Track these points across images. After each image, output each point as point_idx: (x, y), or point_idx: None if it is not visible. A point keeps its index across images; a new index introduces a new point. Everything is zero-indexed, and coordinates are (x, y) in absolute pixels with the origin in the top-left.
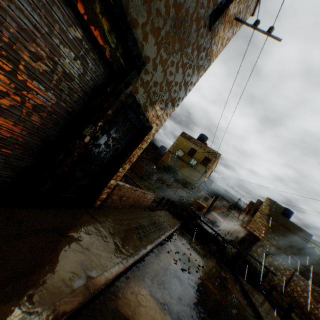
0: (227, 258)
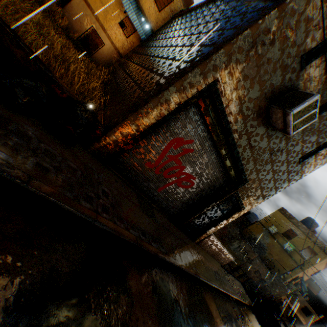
0: None
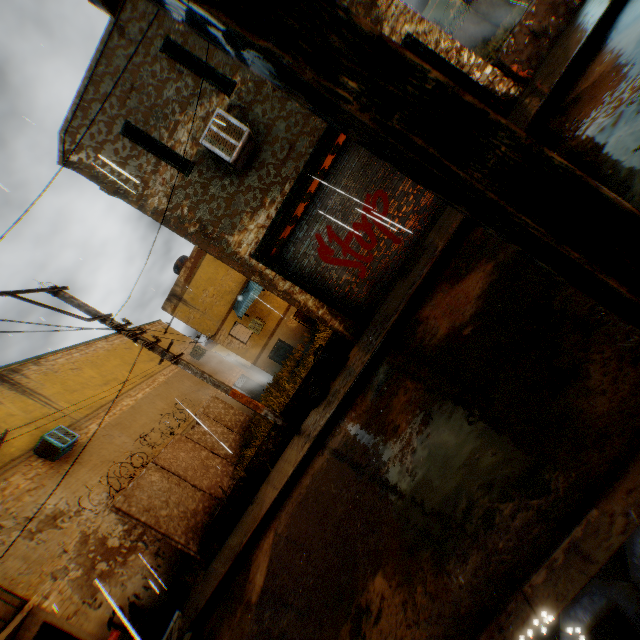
0: None
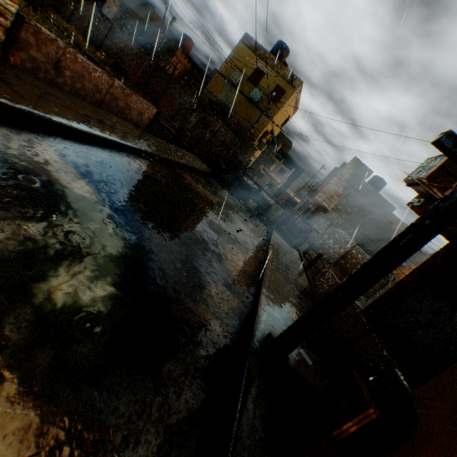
0: (269, 219)
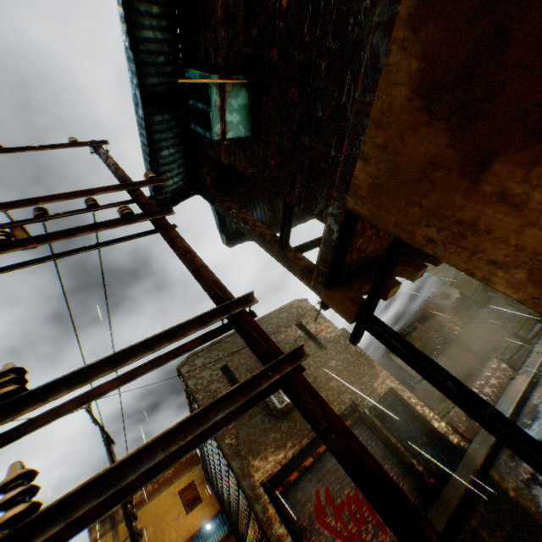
0: None
